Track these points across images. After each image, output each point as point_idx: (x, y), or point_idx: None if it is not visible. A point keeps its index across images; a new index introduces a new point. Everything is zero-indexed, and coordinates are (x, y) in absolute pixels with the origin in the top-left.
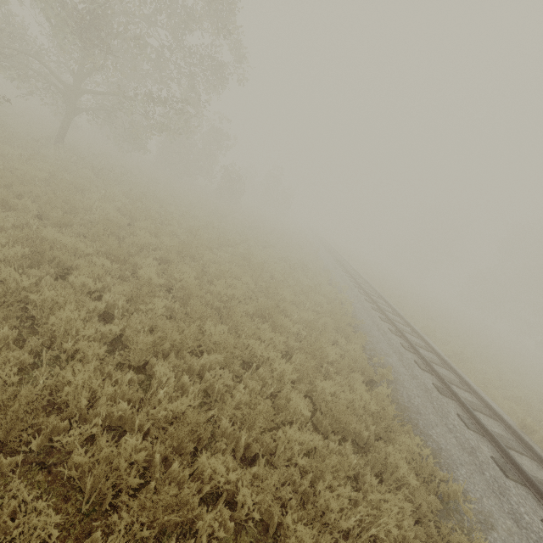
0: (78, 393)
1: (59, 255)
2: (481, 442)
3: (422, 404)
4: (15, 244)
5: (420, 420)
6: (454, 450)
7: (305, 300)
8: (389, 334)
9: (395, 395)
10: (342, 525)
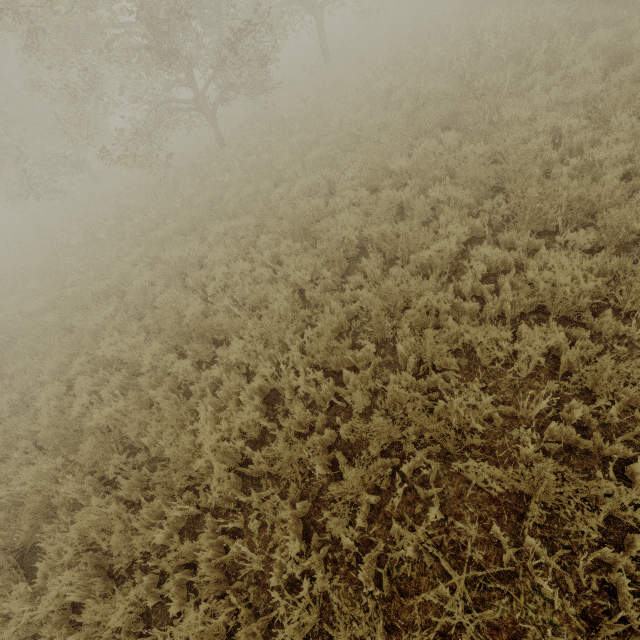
0: None
1: None
2: None
3: None
4: None
5: None
6: None
7: None
8: None
9: None
10: None
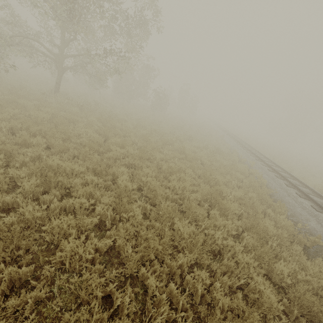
0: None
1: (62, 179)
2: None
3: None
4: (32, 175)
5: None
6: None
7: (230, 179)
8: (299, 199)
9: None
10: None
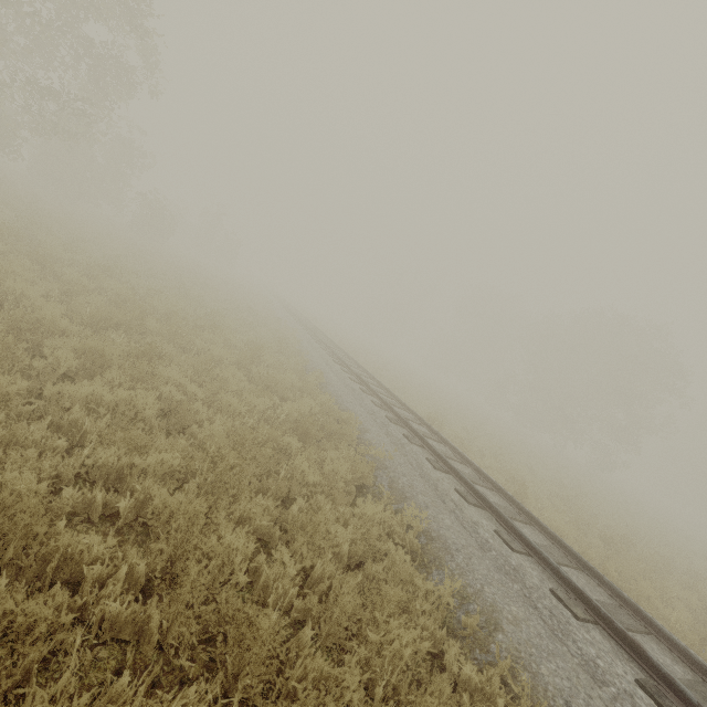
0: (47, 333)
1: None
2: (383, 411)
3: (345, 394)
4: None
5: (339, 399)
6: (359, 412)
7: (250, 332)
8: (332, 363)
9: (324, 389)
10: (260, 409)
